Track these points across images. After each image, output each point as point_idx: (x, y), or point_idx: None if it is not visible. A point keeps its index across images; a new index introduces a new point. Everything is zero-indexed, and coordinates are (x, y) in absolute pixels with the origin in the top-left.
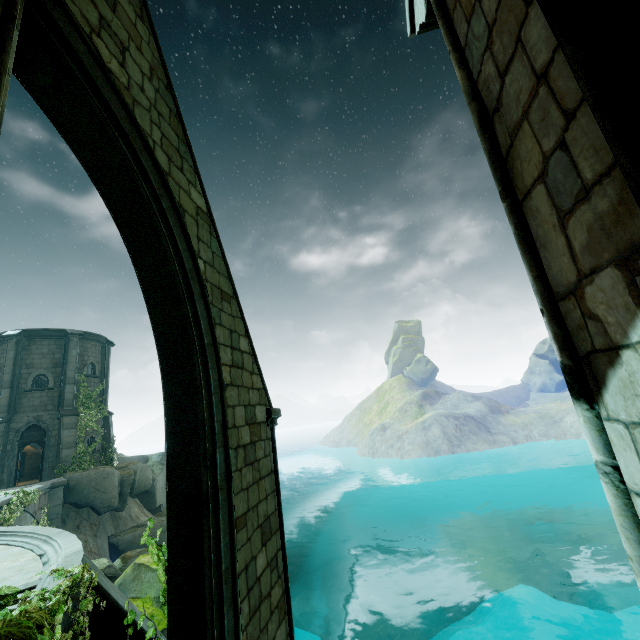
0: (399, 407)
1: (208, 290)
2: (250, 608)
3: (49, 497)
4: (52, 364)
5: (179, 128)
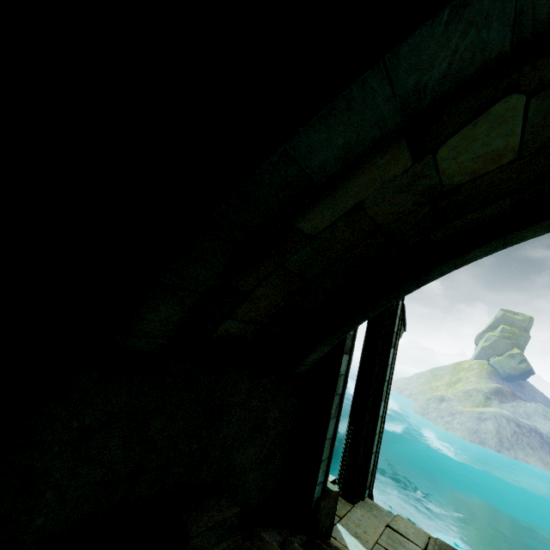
0: (465, 389)
1: None
2: None
3: None
4: None
5: None
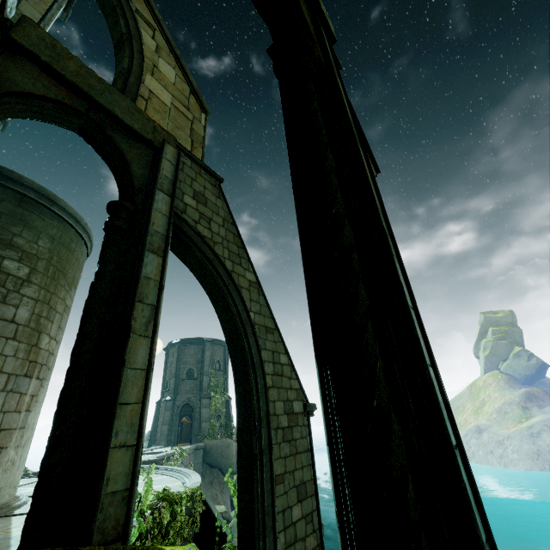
0: (496, 407)
1: (256, 329)
2: (286, 540)
3: (194, 456)
4: (196, 361)
5: (239, 241)
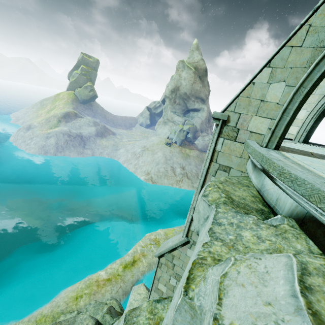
0: (48, 117)
1: None
2: None
3: None
4: None
5: None
